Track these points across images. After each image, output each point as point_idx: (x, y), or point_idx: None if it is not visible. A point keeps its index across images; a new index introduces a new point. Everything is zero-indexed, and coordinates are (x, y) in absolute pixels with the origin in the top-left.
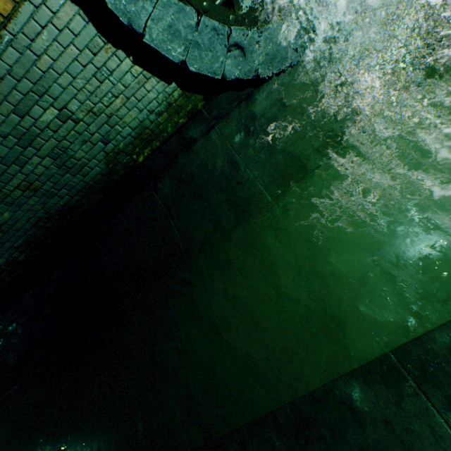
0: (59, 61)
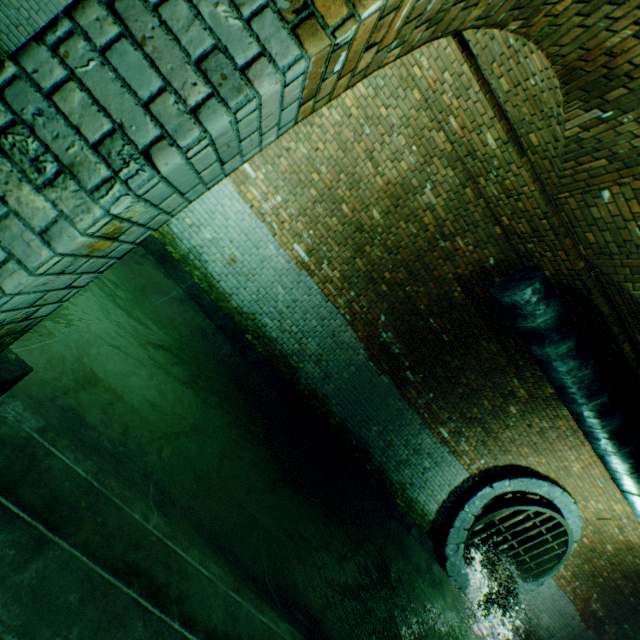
0: (446, 472)
